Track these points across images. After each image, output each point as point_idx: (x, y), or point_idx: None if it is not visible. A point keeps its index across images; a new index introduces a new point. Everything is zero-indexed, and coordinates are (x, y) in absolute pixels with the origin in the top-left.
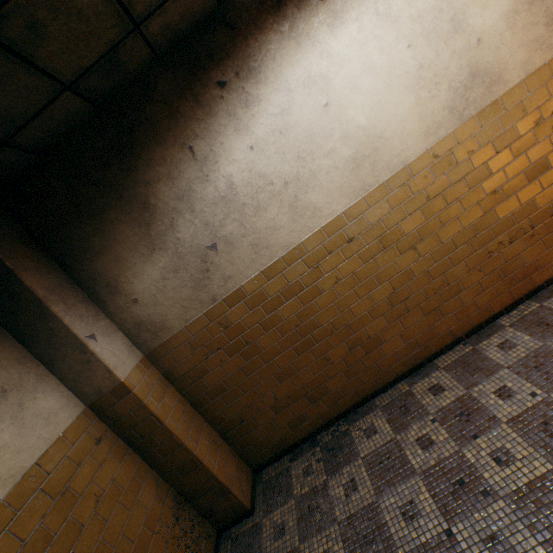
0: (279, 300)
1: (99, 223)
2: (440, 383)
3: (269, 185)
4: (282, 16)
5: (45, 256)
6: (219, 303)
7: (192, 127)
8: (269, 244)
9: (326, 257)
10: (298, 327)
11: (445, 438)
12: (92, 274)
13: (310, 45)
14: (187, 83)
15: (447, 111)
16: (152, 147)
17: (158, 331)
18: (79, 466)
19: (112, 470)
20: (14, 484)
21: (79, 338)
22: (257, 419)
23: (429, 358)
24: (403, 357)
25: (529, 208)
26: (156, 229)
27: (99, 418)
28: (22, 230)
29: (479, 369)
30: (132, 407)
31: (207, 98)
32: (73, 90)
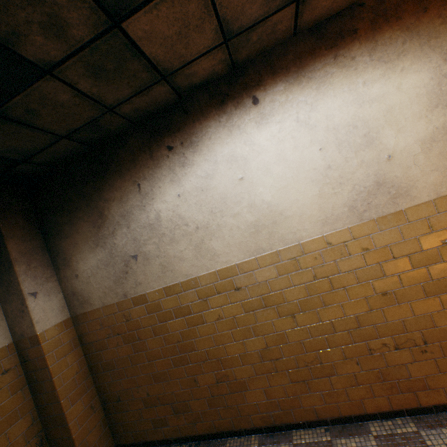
0: (170, 315)
1: (72, 217)
2: None
3: (184, 225)
4: (223, 111)
5: (36, 228)
6: (128, 300)
7: (143, 171)
8: (174, 268)
9: (214, 294)
10: (179, 342)
11: None
12: (58, 248)
13: (239, 134)
14: (148, 142)
15: (347, 208)
16: (116, 178)
17: (84, 303)
18: None
19: (2, 399)
20: None
21: (23, 293)
22: (130, 403)
23: (288, 425)
24: (264, 412)
25: (424, 322)
26: (103, 232)
27: (18, 353)
28: (31, 208)
29: None
30: (38, 355)
31: (158, 155)
32: (69, 138)
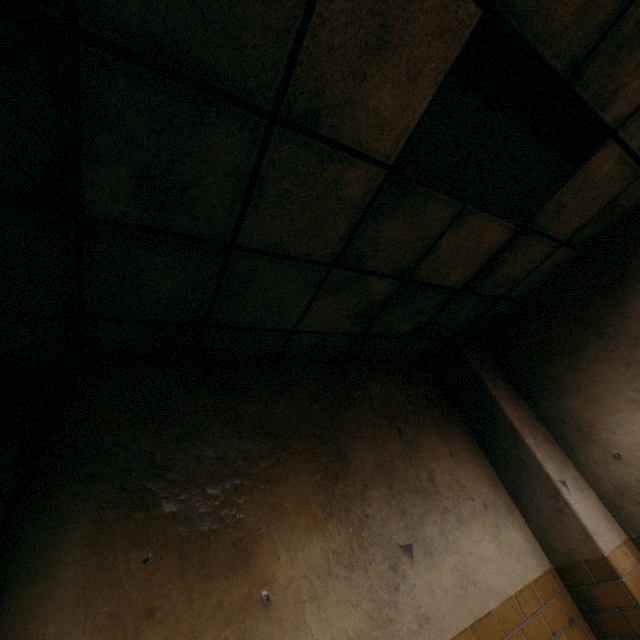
0: None
1: (572, 360)
2: None
3: None
4: None
5: (512, 389)
6: None
7: None
8: None
9: None
10: None
11: None
12: (558, 413)
13: None
14: None
15: None
16: None
17: None
18: (552, 634)
19: None
20: (499, 602)
21: (550, 479)
22: None
23: None
24: None
25: None
26: None
27: (566, 591)
28: (495, 365)
29: None
30: (618, 601)
31: None
32: (565, 244)
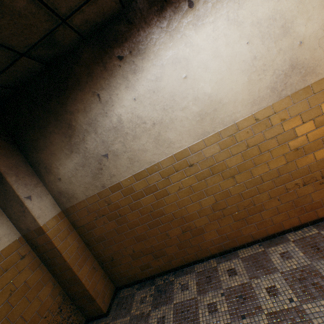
0: (142, 194)
1: (44, 132)
2: (235, 268)
3: (143, 123)
4: (163, 17)
5: (13, 146)
6: (106, 189)
7: (100, 82)
8: (139, 159)
9: (174, 173)
10: (152, 212)
11: (225, 310)
12: (37, 160)
13: (179, 37)
14: (100, 55)
15: (269, 89)
16: (76, 92)
17: (70, 198)
18: (5, 271)
19: (26, 276)
20: None
21: (20, 197)
22: (121, 260)
23: (234, 248)
24: (217, 244)
25: (322, 164)
26: (74, 140)
27: (28, 243)
28: (3, 130)
29: (263, 267)
30: (45, 241)
31: (111, 66)
32: (27, 56)
